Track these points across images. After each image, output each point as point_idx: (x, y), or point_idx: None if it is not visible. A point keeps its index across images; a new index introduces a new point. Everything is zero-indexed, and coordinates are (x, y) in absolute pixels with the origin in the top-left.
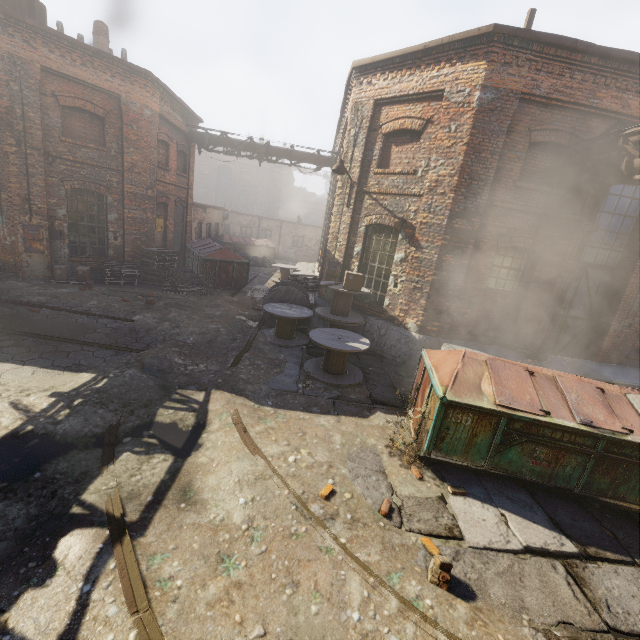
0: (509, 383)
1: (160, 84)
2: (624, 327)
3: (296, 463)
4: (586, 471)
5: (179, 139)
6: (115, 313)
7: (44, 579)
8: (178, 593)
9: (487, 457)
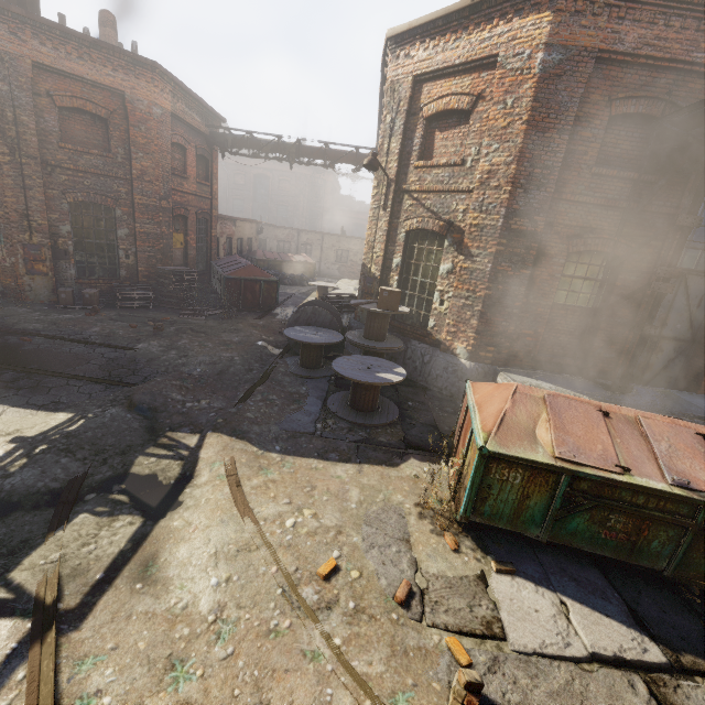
0: (574, 428)
1: (170, 77)
2: None
3: (295, 528)
4: (680, 548)
5: (198, 142)
6: (117, 341)
7: None
8: None
9: (543, 525)
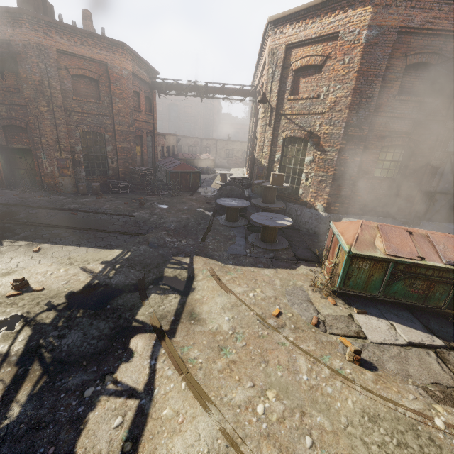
0: (394, 240)
1: (131, 51)
2: None
3: (254, 297)
4: (450, 295)
5: (145, 88)
6: (122, 212)
7: (128, 358)
8: (201, 366)
9: (380, 289)
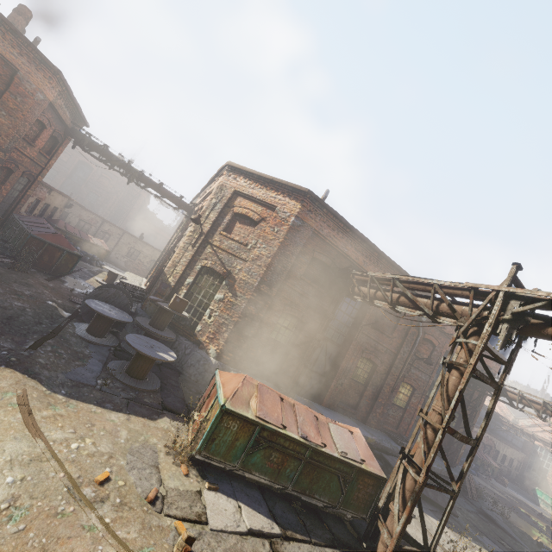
0: (268, 403)
1: (66, 84)
2: (339, 384)
3: (78, 450)
4: (298, 472)
5: (58, 128)
6: None
7: None
8: None
9: (241, 458)
